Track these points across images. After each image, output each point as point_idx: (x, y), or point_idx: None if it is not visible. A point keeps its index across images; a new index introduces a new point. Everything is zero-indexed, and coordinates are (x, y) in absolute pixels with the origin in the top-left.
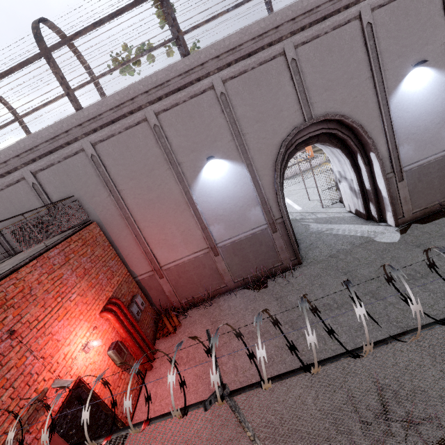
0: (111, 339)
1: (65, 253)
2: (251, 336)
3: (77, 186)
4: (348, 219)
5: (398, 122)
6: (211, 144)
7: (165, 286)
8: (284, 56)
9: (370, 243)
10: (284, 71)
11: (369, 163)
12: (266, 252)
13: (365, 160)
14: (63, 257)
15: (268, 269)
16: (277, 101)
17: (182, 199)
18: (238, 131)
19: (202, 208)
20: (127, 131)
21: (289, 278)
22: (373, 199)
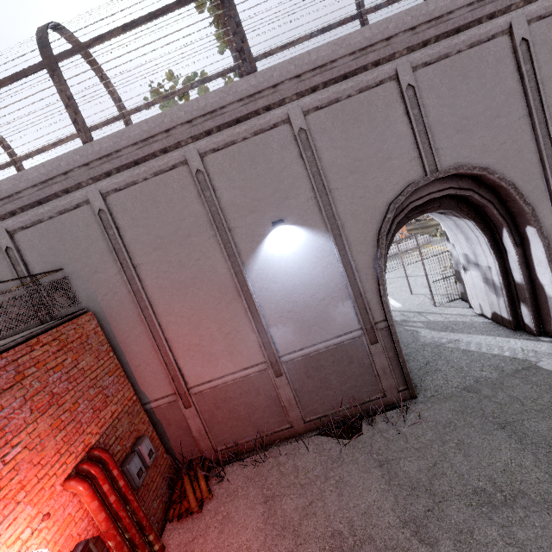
0: (77, 536)
1: (19, 366)
2: (338, 546)
3: (73, 255)
4: (481, 326)
5: None
6: (280, 202)
7: (192, 421)
8: (396, 81)
9: (534, 372)
10: (395, 102)
11: (522, 242)
12: (359, 375)
13: (515, 239)
14: (12, 374)
15: (361, 403)
16: (384, 145)
17: (230, 284)
18: (322, 184)
19: (261, 298)
20: (156, 177)
21: (398, 423)
22: (527, 298)
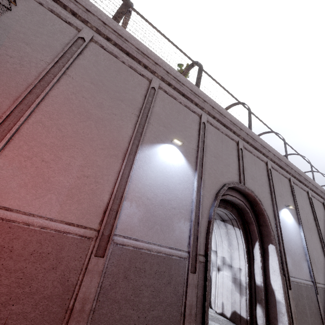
0: None
1: None
2: None
3: (23, 22)
4: (225, 322)
5: (282, 234)
6: (180, 137)
7: None
8: (237, 144)
9: None
10: (235, 149)
11: (264, 255)
12: (169, 304)
13: (261, 251)
14: None
15: None
16: (228, 159)
17: (123, 145)
18: (202, 148)
19: (135, 172)
20: (130, 68)
21: None
22: (263, 299)
